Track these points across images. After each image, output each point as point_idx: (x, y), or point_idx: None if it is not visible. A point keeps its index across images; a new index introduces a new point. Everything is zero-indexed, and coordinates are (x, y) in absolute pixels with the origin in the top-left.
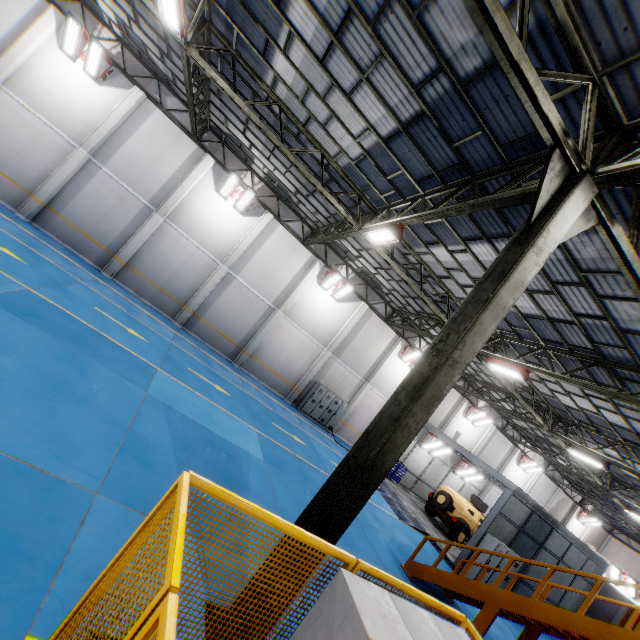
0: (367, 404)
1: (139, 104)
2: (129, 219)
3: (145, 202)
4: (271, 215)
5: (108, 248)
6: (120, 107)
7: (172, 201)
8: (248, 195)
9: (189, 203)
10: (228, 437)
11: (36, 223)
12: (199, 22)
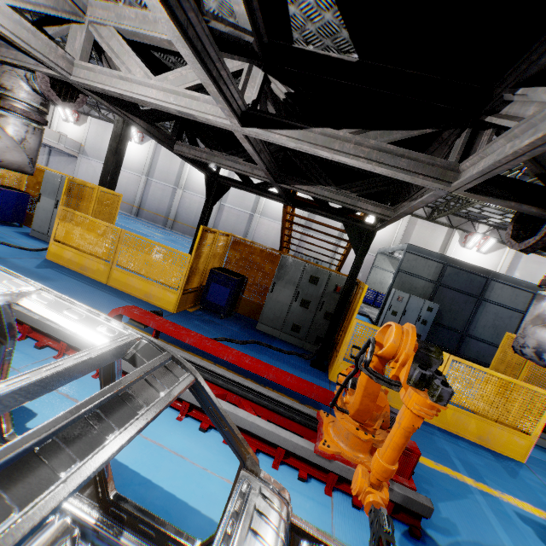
0: (348, 260)
1: (157, 143)
2: (169, 198)
3: (173, 186)
4: None
5: (165, 216)
6: (150, 149)
7: (182, 179)
8: None
9: (190, 177)
10: None
11: (138, 217)
12: None
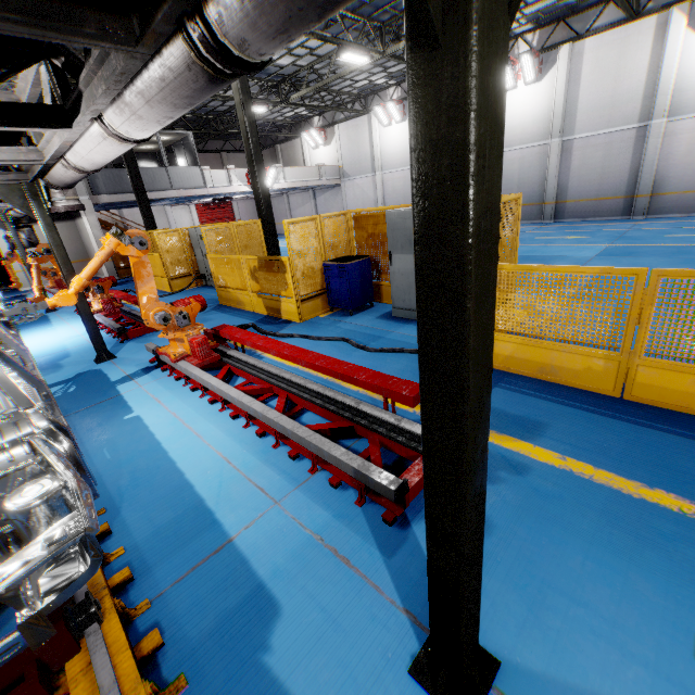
0: None
1: None
2: None
3: None
4: (565, 46)
5: None
6: None
7: None
8: (525, 62)
9: None
10: (548, 255)
11: None
12: (379, 34)
